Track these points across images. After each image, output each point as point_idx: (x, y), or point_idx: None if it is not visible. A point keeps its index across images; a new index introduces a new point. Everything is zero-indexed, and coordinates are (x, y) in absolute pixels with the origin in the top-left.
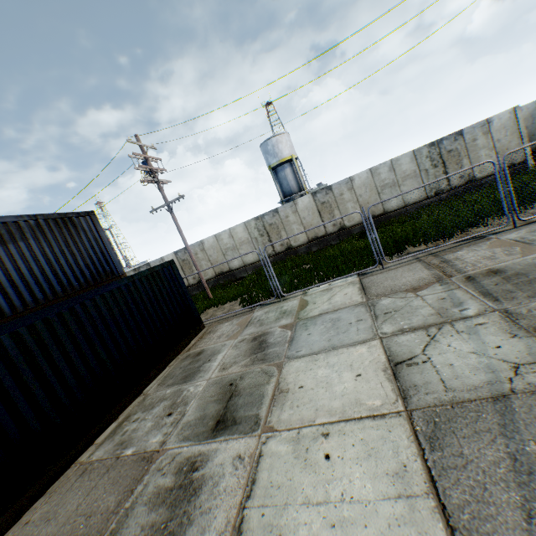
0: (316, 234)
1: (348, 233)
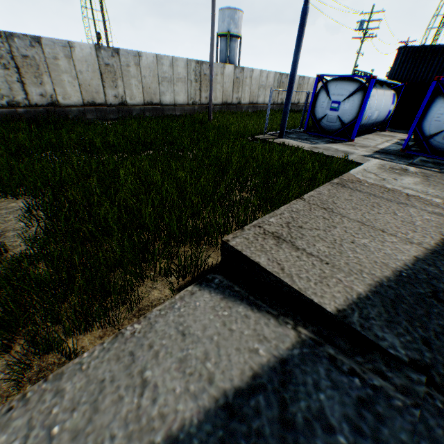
0: None
1: None
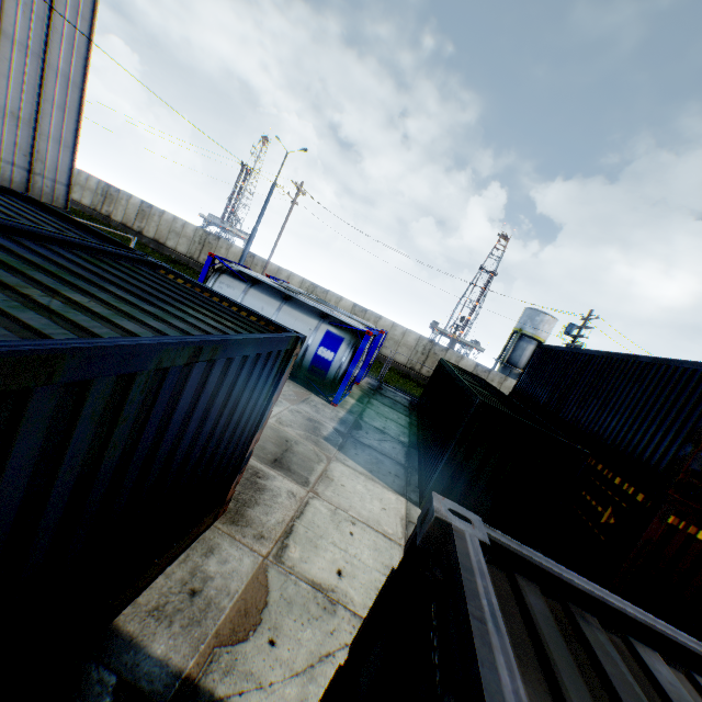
0: None
1: None
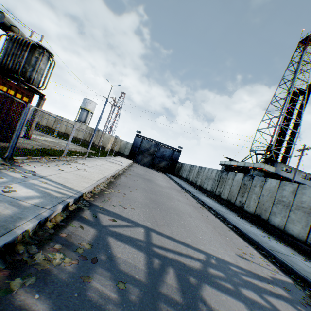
0: (49, 126)
1: (58, 132)
